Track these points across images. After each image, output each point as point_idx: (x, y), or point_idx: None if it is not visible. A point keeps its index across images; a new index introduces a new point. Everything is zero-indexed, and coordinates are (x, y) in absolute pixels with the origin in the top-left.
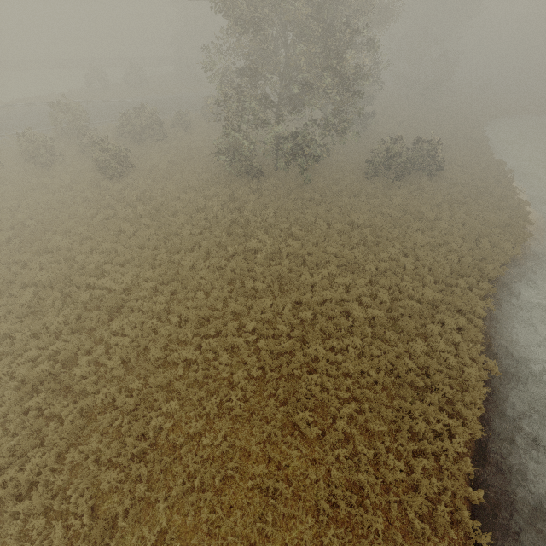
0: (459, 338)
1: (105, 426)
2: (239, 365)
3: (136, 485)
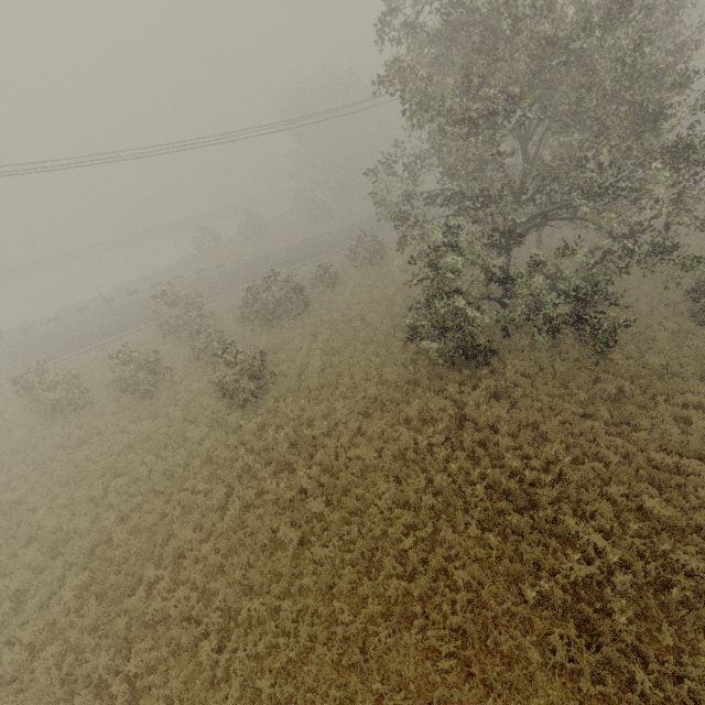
0: None
1: None
2: None
3: None
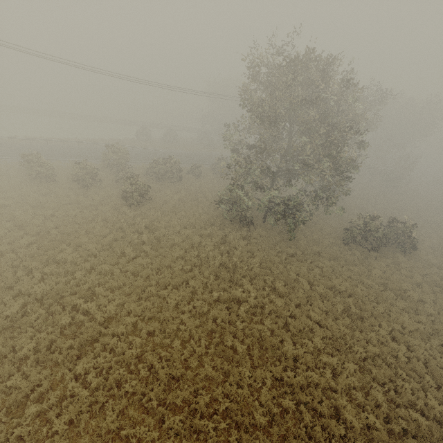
0: None
1: None
2: None
3: None
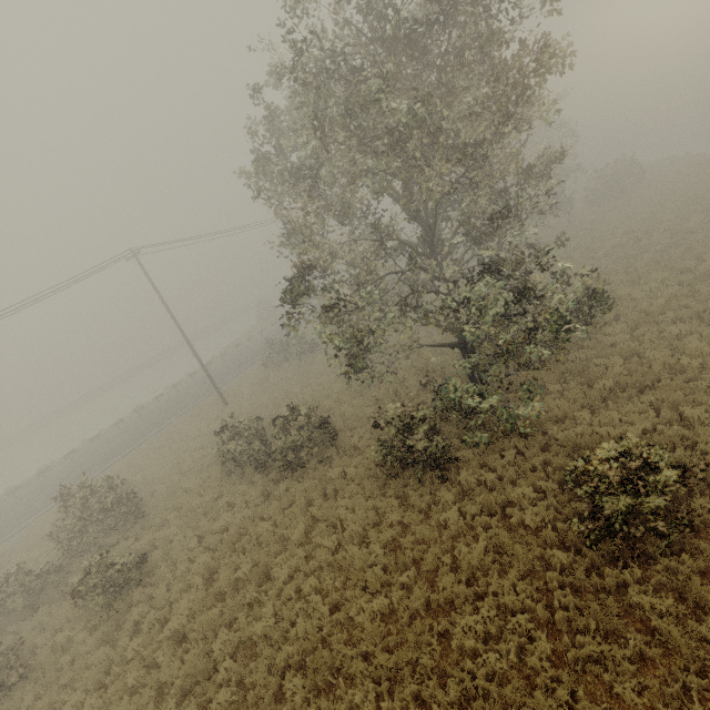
0: None
1: None
2: None
3: None
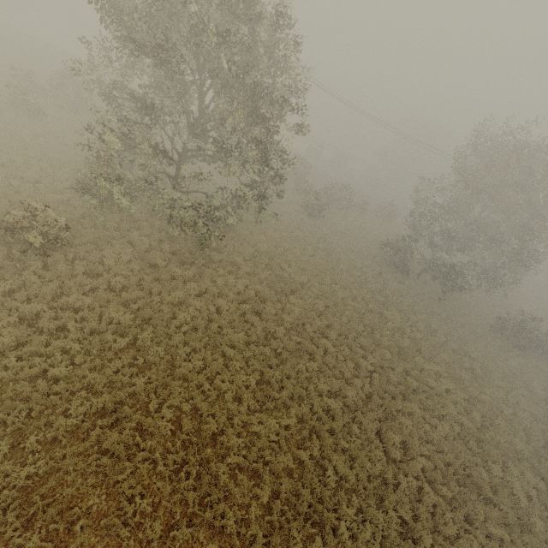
0: (534, 493)
1: (273, 347)
2: (354, 377)
3: (279, 390)
